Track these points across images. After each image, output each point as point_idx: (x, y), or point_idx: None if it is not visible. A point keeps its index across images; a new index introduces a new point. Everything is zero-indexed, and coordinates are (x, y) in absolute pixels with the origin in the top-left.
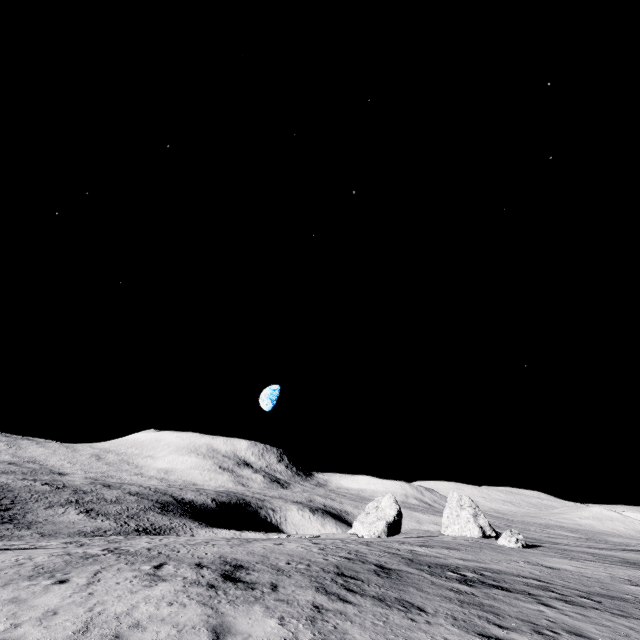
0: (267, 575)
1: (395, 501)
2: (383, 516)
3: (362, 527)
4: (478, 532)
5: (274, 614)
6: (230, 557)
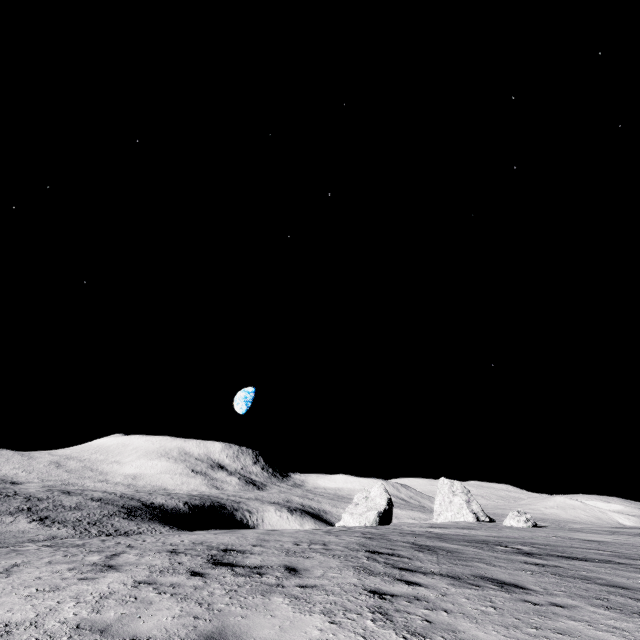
0: (274, 557)
1: (385, 490)
2: (373, 506)
3: (352, 518)
4: (472, 518)
5: (312, 607)
6: (215, 542)
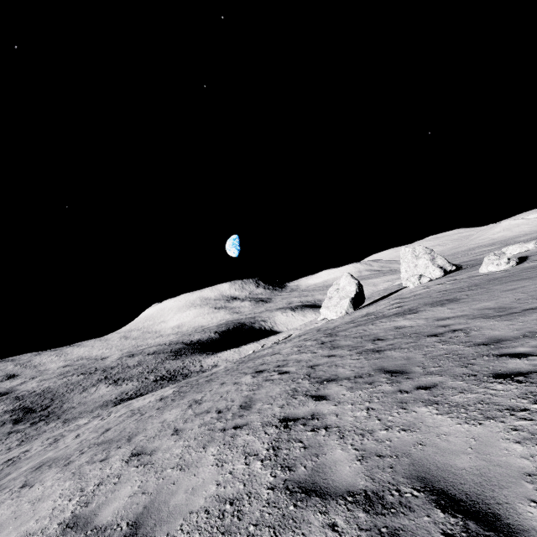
0: None
1: (352, 278)
2: (345, 295)
3: (328, 311)
4: (439, 272)
5: None
6: None
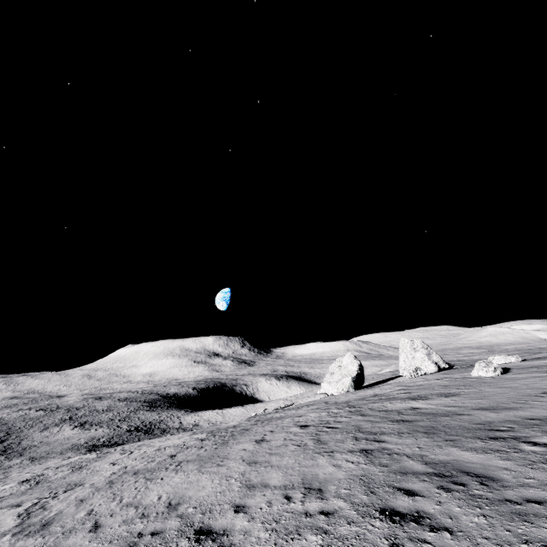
0: None
1: (355, 358)
2: (347, 373)
3: (330, 386)
4: (434, 367)
5: None
6: (194, 501)
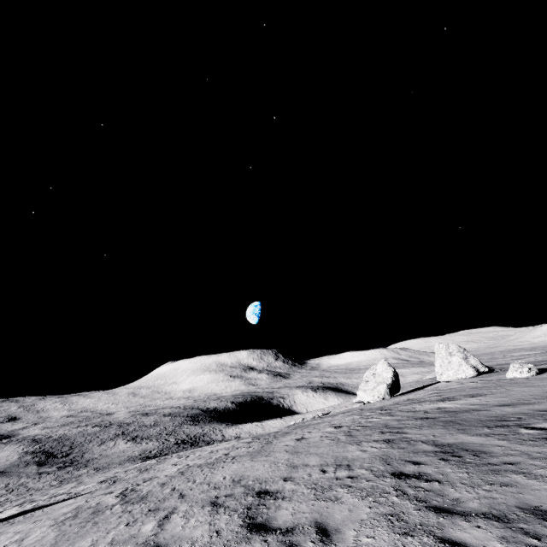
0: (304, 504)
1: (389, 365)
2: (381, 380)
3: (366, 394)
4: (472, 371)
5: None
6: (251, 477)
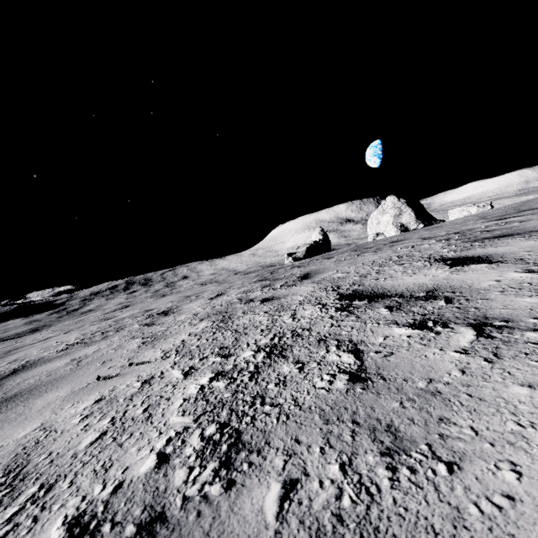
0: None
1: (320, 233)
2: None
3: None
4: (394, 232)
5: None
6: None
